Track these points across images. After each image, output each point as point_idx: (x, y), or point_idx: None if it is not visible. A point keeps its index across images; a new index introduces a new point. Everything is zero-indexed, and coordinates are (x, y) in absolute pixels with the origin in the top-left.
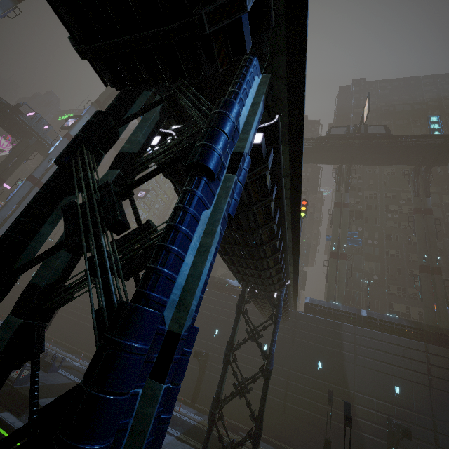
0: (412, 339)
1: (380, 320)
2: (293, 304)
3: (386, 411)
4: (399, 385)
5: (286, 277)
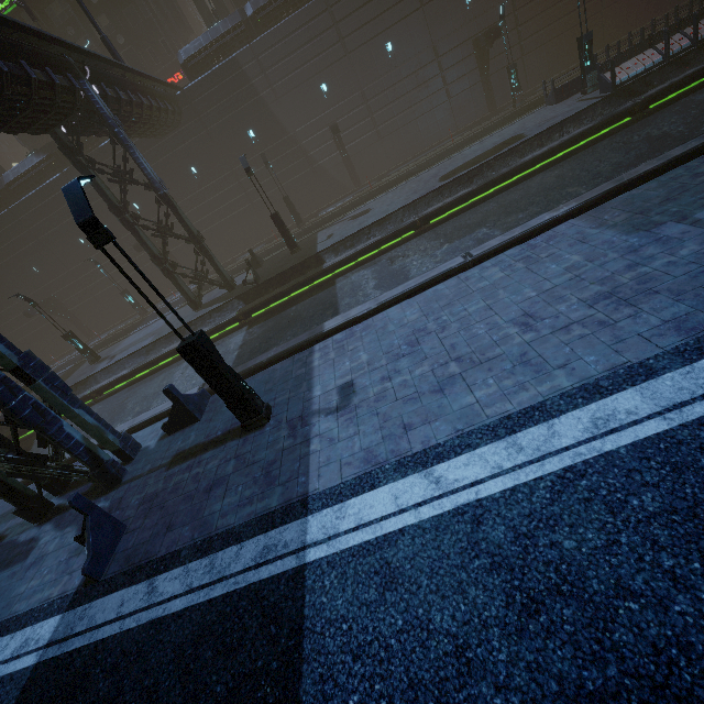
0: (311, 2)
1: (270, 5)
2: (162, 85)
3: (326, 122)
4: (324, 82)
5: (68, 70)
